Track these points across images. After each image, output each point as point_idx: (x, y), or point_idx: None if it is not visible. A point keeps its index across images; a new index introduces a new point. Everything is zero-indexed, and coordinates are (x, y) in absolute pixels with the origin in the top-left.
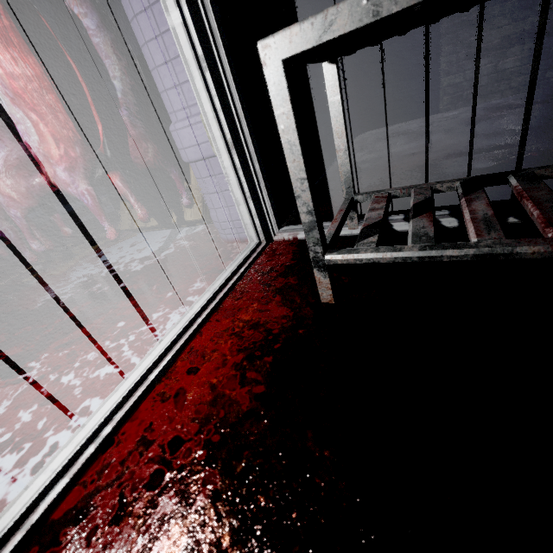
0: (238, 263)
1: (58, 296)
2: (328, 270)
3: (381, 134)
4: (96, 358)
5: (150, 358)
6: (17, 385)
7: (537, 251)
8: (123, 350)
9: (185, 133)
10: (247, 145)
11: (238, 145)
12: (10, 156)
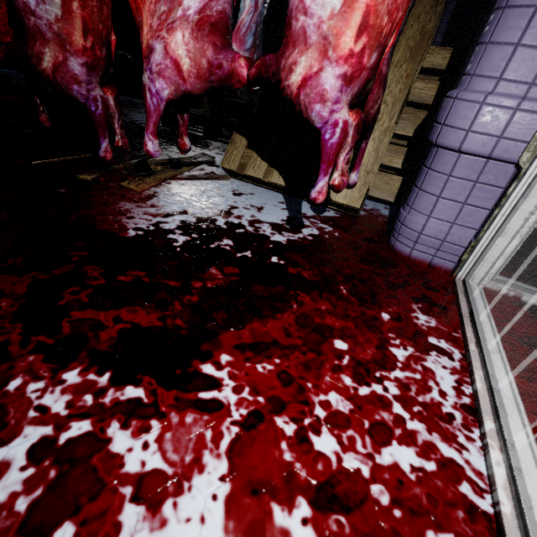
0: (487, 312)
1: (161, 231)
2: None
3: None
4: (352, 411)
5: (534, 483)
6: (211, 418)
7: None
8: (400, 414)
9: (495, 114)
10: None
11: None
12: (216, 4)
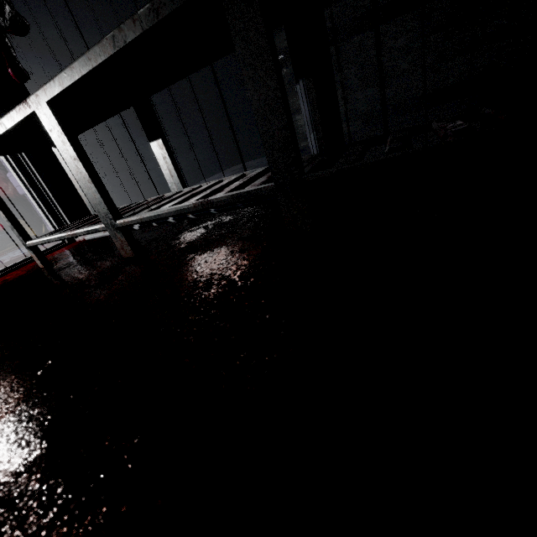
0: None
1: None
2: (34, 249)
3: (237, 167)
4: None
5: None
6: None
7: (68, 234)
8: None
9: (12, 179)
10: (43, 186)
11: (38, 186)
12: None
